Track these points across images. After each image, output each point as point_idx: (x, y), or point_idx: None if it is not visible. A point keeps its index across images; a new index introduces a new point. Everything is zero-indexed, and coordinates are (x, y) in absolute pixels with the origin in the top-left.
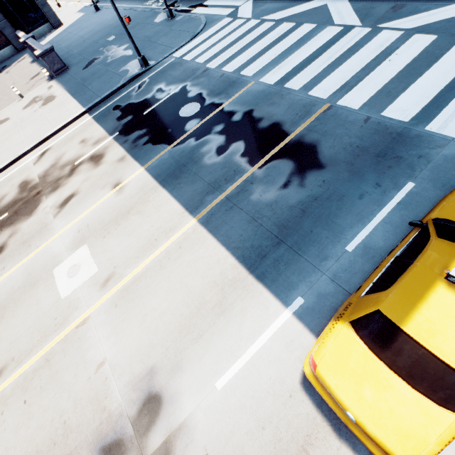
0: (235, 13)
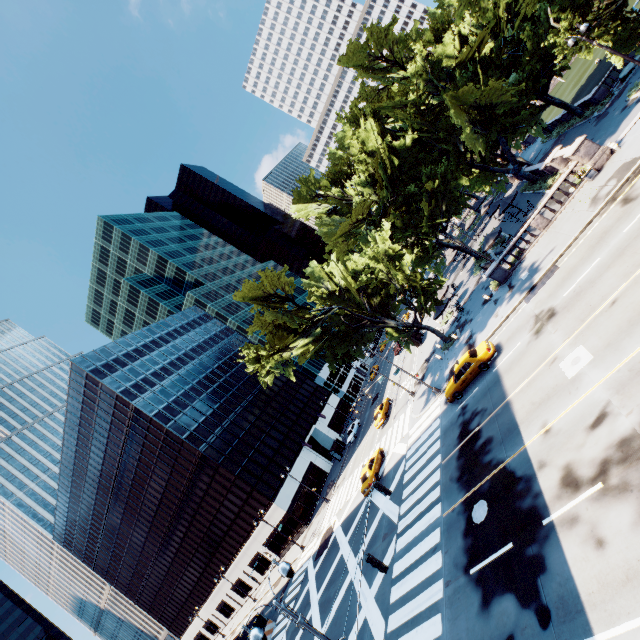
0: None
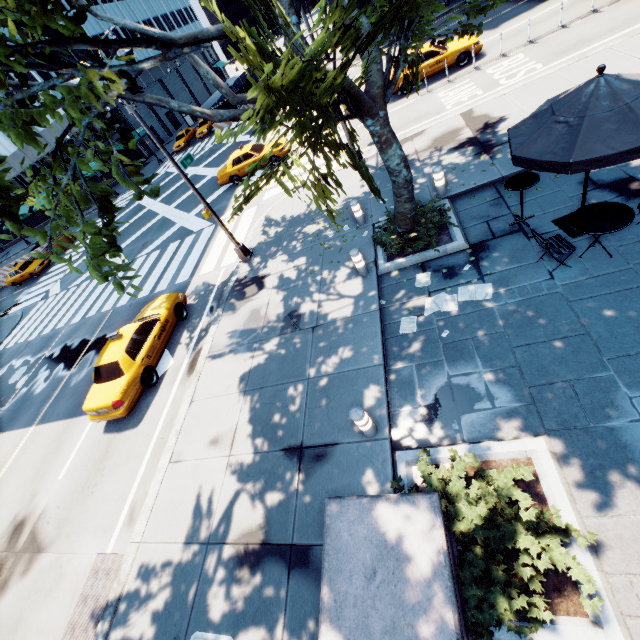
0: (48, 295)
